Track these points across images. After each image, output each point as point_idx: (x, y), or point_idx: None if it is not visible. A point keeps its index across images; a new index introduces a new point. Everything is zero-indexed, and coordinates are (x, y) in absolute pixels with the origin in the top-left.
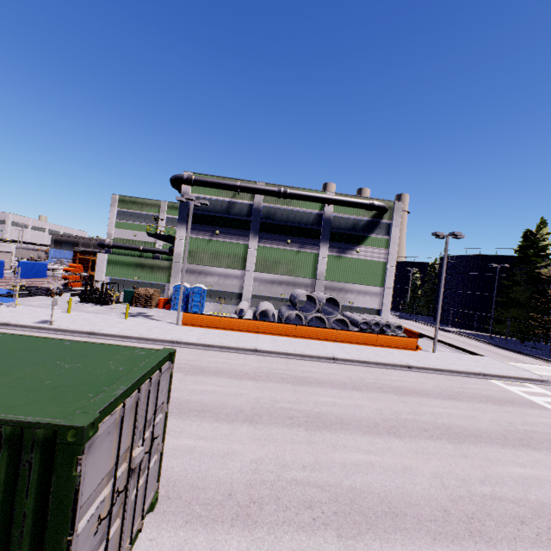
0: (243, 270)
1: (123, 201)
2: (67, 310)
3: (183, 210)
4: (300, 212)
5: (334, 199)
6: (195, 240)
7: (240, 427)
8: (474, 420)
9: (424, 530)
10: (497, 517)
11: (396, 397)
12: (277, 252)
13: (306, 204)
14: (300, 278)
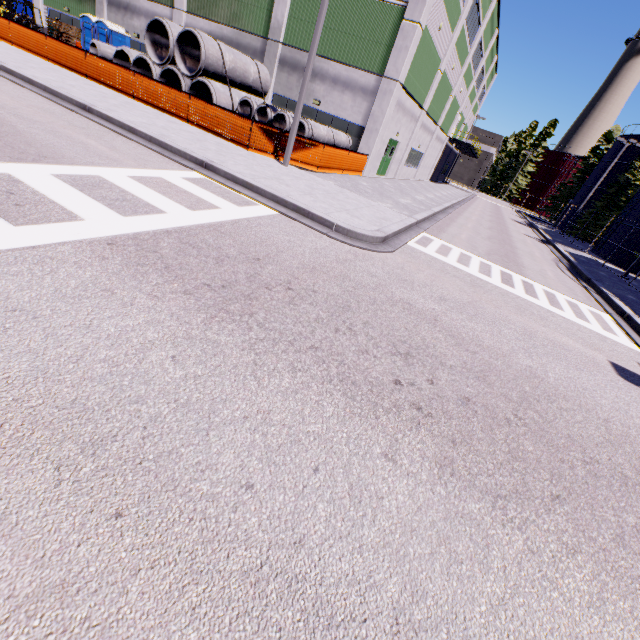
0: (173, 9)
1: None
2: None
3: None
4: None
5: None
6: None
7: None
8: None
9: None
10: None
11: None
12: None
13: None
14: (246, 35)
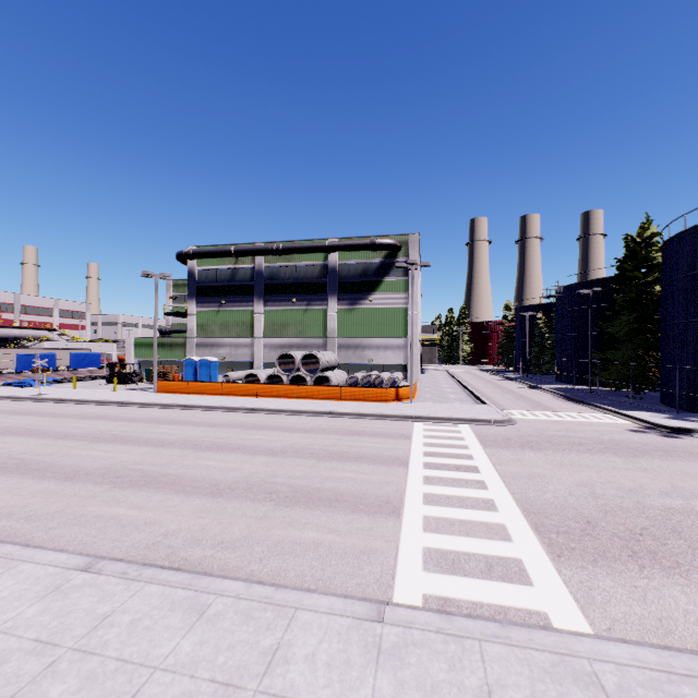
0: (252, 338)
1: (177, 286)
2: (73, 387)
3: (191, 285)
4: (303, 266)
5: (330, 246)
6: (206, 313)
7: (44, 440)
8: (274, 442)
9: (38, 475)
10: (106, 475)
11: (239, 430)
12: (284, 314)
13: (309, 257)
14: (310, 339)
